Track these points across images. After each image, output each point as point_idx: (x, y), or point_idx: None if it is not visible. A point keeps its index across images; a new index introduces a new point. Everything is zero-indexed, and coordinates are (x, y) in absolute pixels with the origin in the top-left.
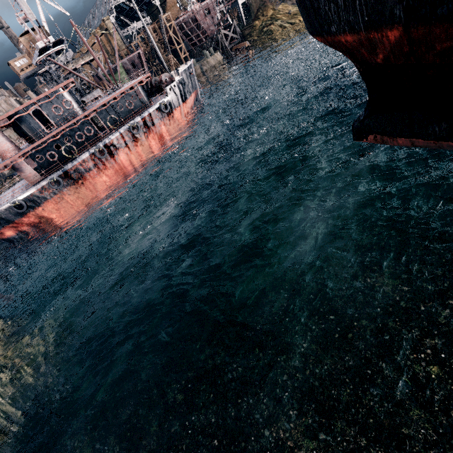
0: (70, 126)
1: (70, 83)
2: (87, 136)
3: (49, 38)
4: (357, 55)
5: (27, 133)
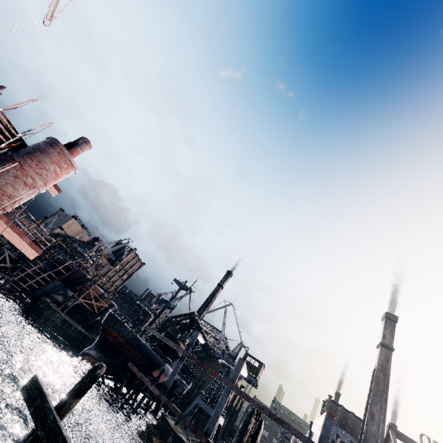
0: None
1: None
2: None
3: None
4: (108, 336)
5: None
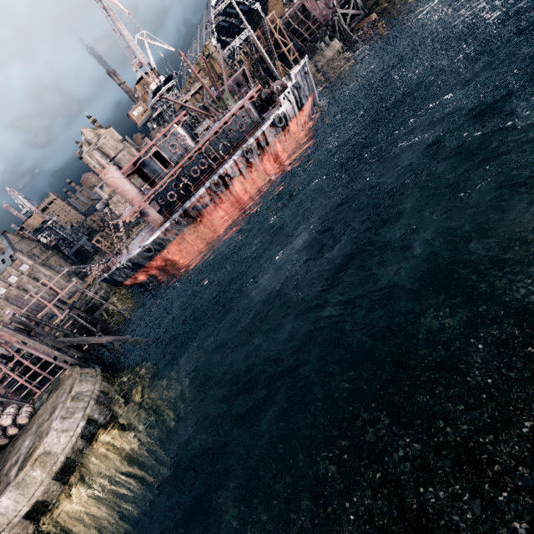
0: (185, 162)
1: (182, 116)
2: (201, 170)
3: (160, 78)
4: None
5: (149, 176)
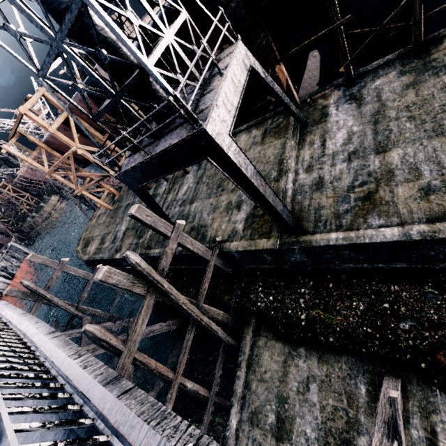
0: None
1: None
2: None
3: None
4: None
5: None
